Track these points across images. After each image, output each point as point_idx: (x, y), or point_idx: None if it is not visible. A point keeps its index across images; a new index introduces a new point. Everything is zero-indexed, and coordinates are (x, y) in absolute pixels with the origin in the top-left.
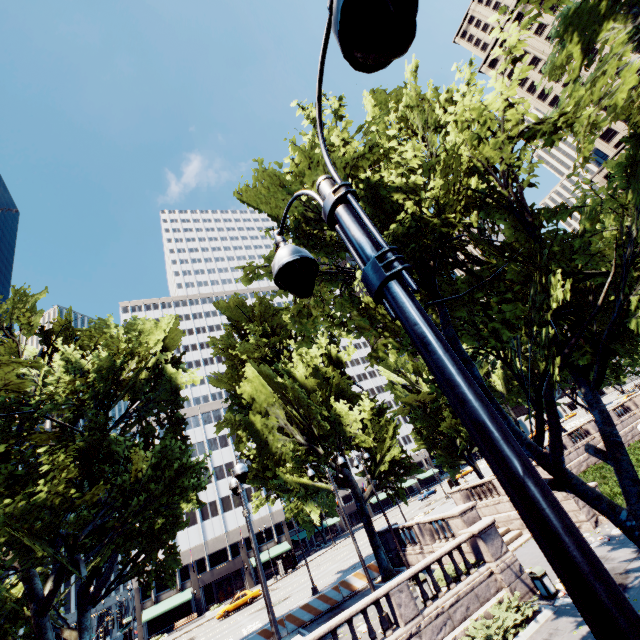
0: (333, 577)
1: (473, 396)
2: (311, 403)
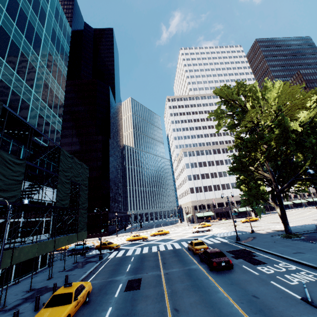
0: None
1: None
2: None
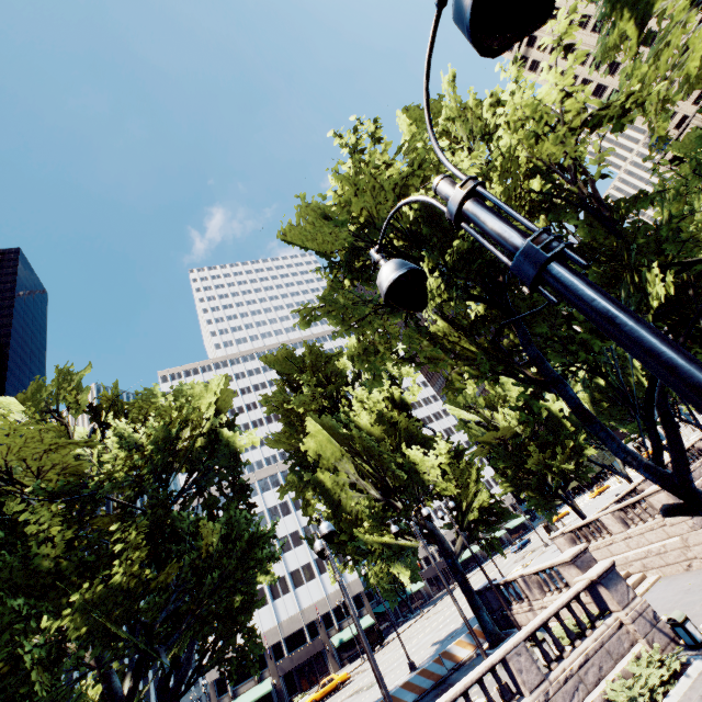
0: (430, 650)
1: (686, 359)
2: (382, 452)
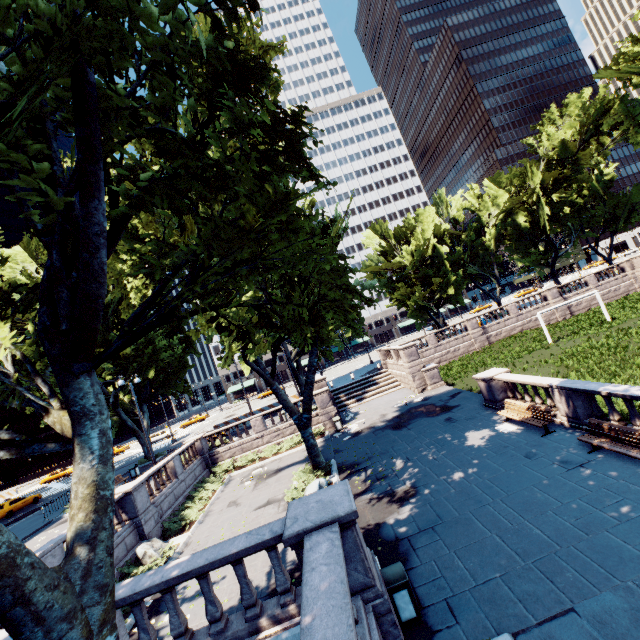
0: None
1: None
2: None
